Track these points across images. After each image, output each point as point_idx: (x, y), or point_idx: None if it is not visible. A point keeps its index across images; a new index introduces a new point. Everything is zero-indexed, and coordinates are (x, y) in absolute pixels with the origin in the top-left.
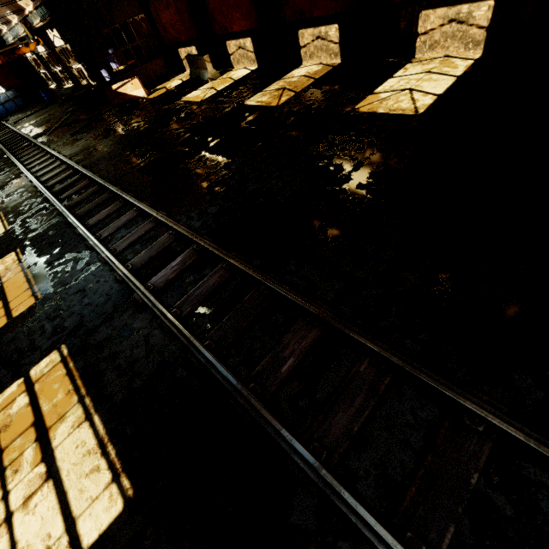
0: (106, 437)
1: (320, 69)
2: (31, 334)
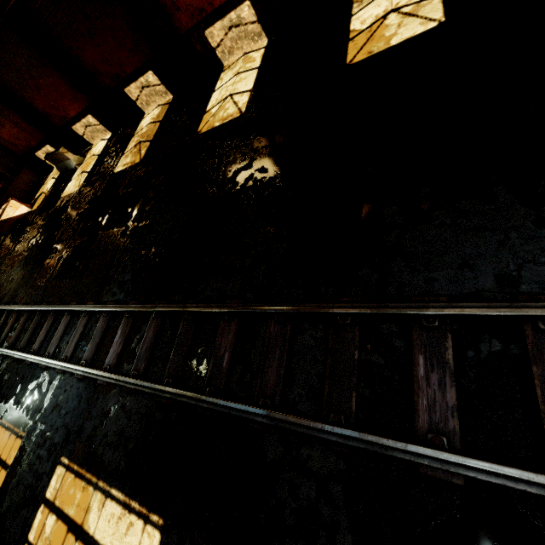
0: (127, 499)
1: (160, 110)
2: (32, 468)
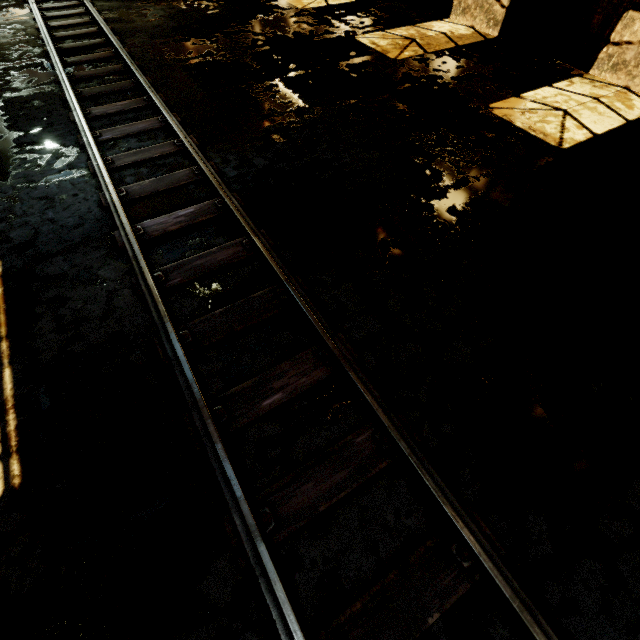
0: (11, 402)
1: (468, 34)
2: None
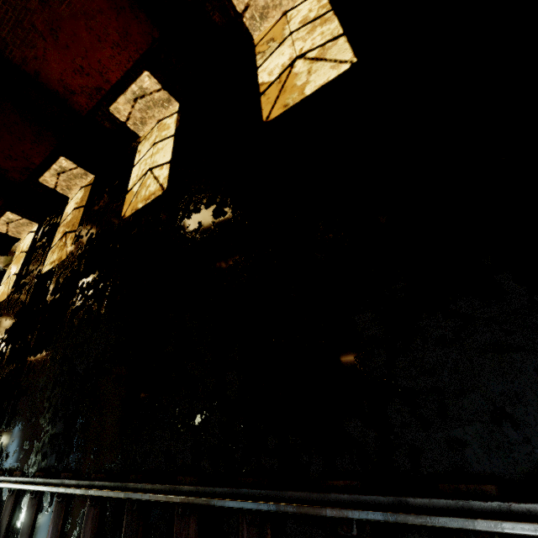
0: None
1: (83, 193)
2: None
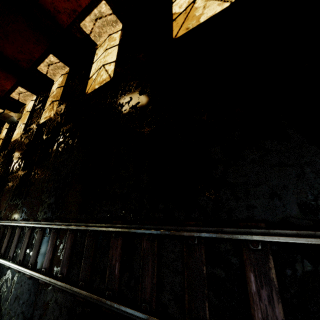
0: None
1: (62, 78)
2: None
